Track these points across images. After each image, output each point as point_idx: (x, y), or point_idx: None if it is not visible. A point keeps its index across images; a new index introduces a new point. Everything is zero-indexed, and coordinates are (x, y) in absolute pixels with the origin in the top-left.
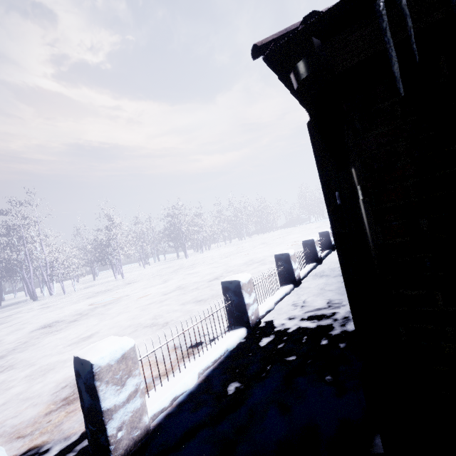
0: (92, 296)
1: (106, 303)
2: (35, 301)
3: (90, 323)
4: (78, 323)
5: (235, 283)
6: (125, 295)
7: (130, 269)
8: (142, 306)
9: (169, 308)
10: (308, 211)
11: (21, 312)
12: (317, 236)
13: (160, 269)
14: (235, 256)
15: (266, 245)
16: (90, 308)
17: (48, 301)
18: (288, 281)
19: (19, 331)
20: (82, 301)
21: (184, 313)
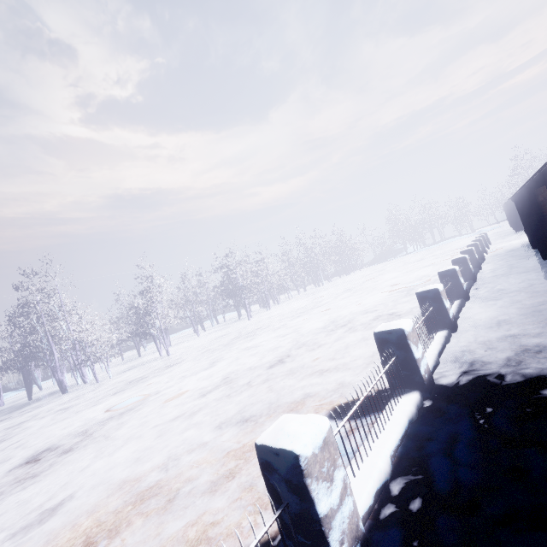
0: (120, 390)
1: (126, 409)
2: (64, 393)
3: (83, 460)
4: (69, 458)
5: (286, 460)
6: (156, 391)
7: (183, 338)
8: (164, 421)
9: (196, 436)
10: (403, 239)
11: (37, 416)
12: (425, 273)
13: (214, 339)
14: (310, 315)
15: (352, 293)
16: (104, 417)
17: (75, 396)
18: (408, 383)
19: (2, 465)
20: (105, 400)
21: (214, 458)
